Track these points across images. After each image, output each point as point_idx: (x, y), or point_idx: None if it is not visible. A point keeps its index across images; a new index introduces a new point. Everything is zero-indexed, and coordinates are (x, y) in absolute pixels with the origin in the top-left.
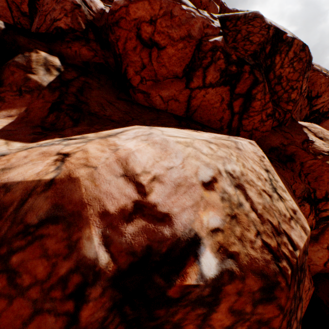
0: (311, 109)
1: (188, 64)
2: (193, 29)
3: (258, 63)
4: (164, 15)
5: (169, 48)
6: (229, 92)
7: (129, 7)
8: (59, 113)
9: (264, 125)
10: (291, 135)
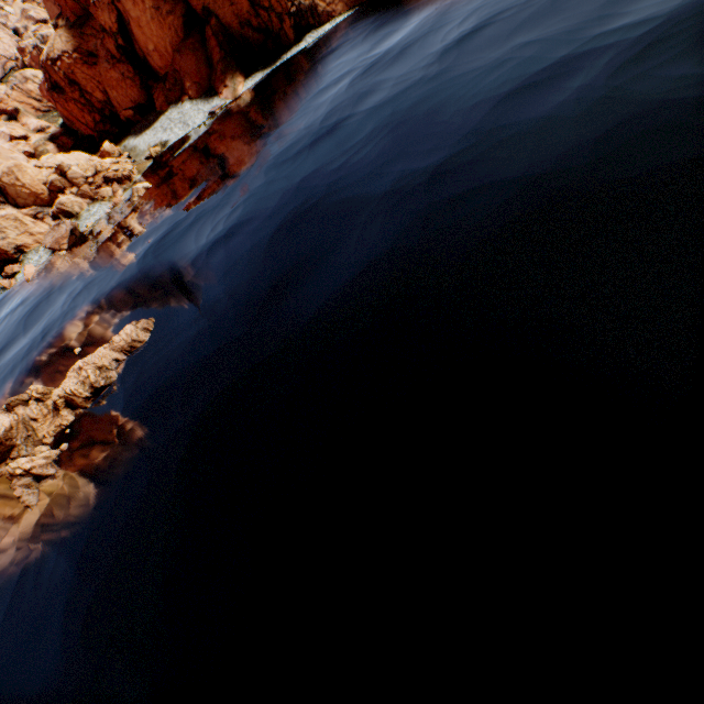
0: None
1: None
2: None
3: None
4: None
5: None
6: None
7: None
8: None
9: None
10: None
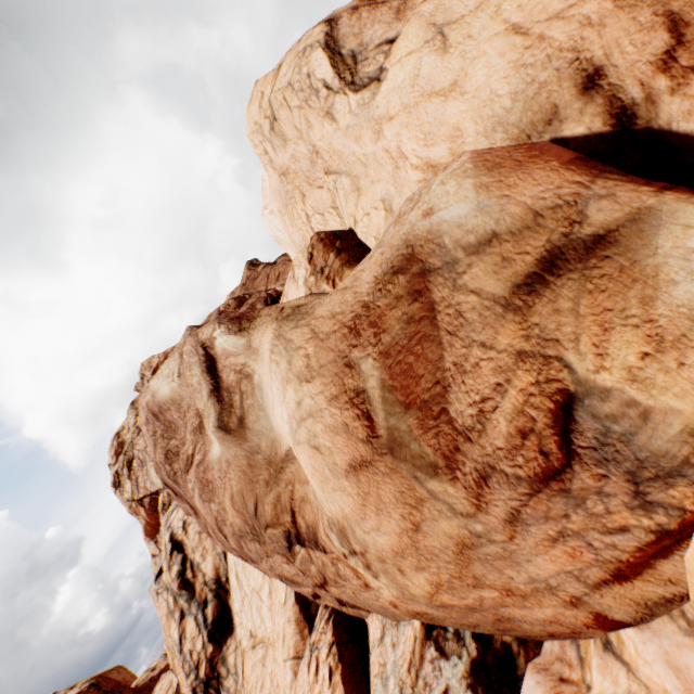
0: None
1: None
2: None
3: (112, 690)
4: None
5: None
6: None
7: None
8: None
9: None
10: (146, 686)
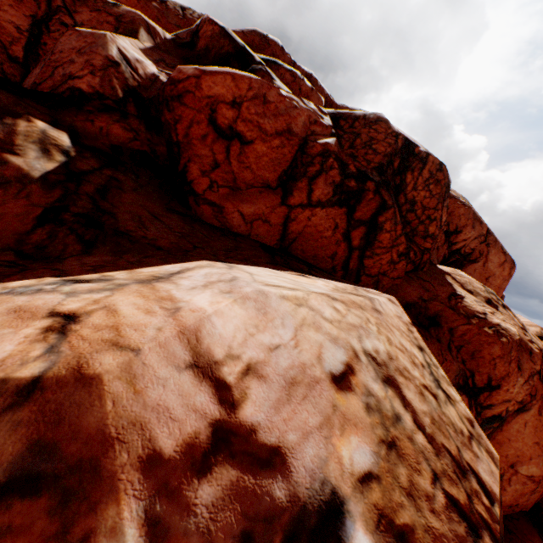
0: (450, 248)
1: (286, 170)
2: (295, 123)
3: (386, 180)
4: (255, 98)
5: (258, 143)
6: (345, 216)
7: (201, 79)
8: (57, 227)
9: (396, 269)
10: (433, 286)
